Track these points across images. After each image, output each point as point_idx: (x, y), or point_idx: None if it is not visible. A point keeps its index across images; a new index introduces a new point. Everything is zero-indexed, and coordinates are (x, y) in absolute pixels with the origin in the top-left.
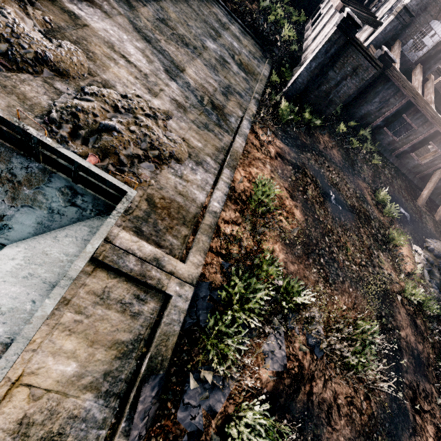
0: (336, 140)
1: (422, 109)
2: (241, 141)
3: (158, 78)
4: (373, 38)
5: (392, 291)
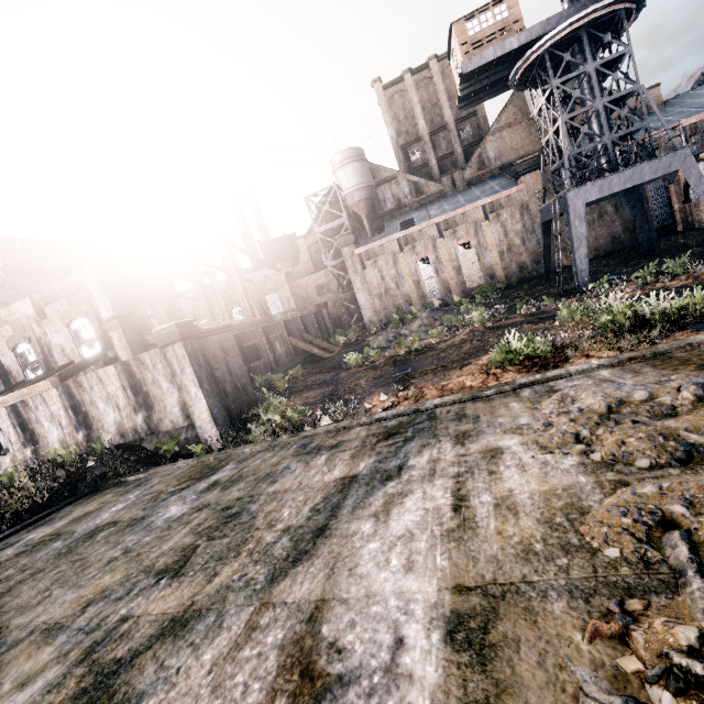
0: (286, 396)
1: (245, 329)
2: (434, 400)
3: (433, 471)
4: (132, 355)
5: (486, 328)
